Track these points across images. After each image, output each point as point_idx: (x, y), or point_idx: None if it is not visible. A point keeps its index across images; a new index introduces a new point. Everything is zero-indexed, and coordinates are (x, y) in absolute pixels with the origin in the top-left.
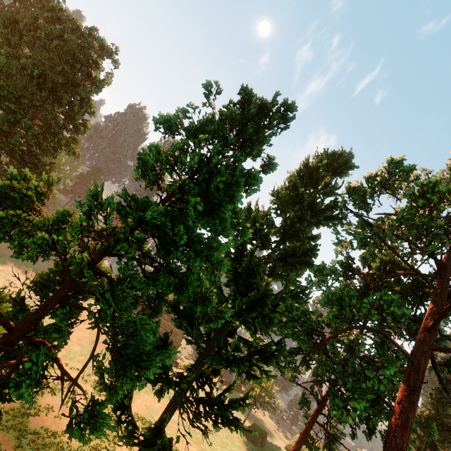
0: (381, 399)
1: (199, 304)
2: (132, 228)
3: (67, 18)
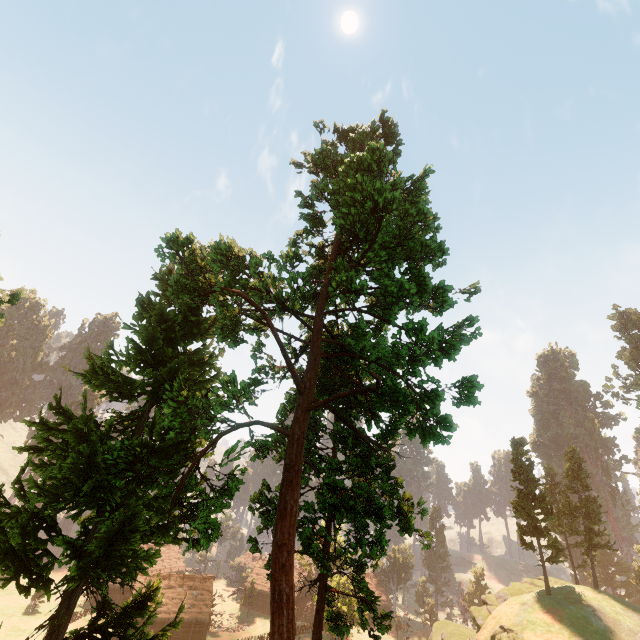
0: (350, 504)
1: None
2: None
3: None
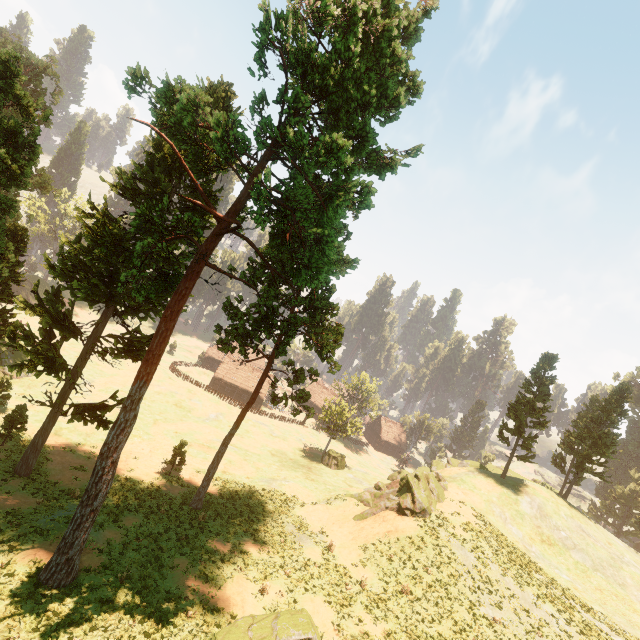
0: (272, 321)
1: None
2: None
3: None
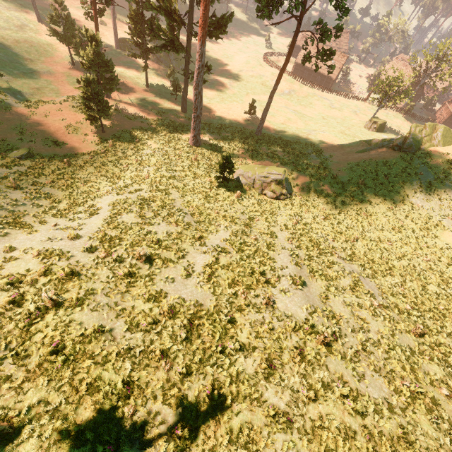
0: None
1: None
2: None
3: None
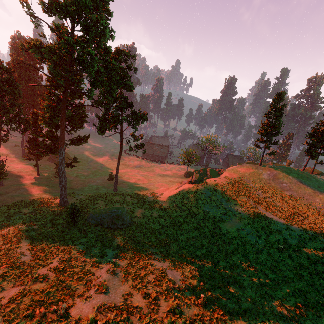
0: (105, 118)
1: (11, 113)
2: (1, 106)
3: (17, 45)
